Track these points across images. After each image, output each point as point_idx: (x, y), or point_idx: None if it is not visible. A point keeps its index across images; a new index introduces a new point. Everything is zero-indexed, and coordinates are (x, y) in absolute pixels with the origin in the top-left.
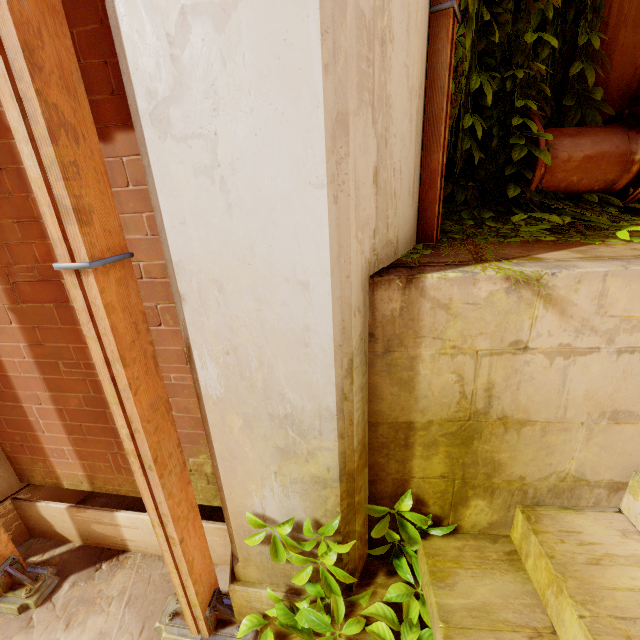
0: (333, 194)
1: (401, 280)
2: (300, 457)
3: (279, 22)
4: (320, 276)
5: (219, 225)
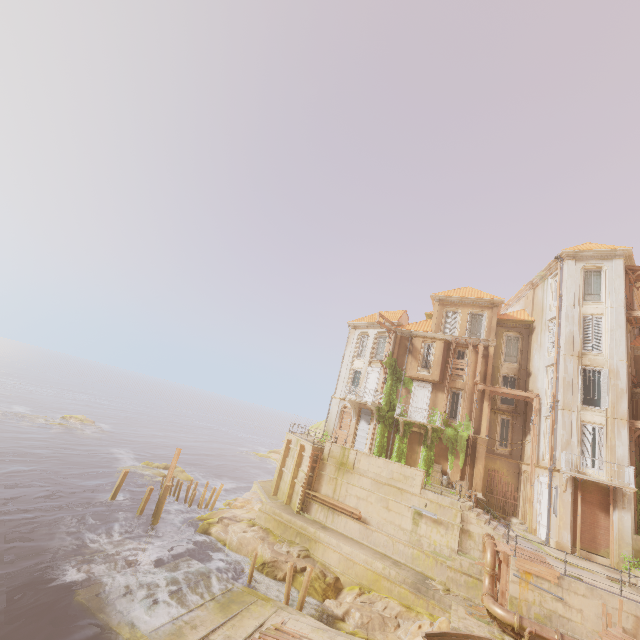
0: (631, 527)
1: (635, 535)
2: (627, 547)
3: (628, 518)
4: (630, 532)
5: (622, 526)
